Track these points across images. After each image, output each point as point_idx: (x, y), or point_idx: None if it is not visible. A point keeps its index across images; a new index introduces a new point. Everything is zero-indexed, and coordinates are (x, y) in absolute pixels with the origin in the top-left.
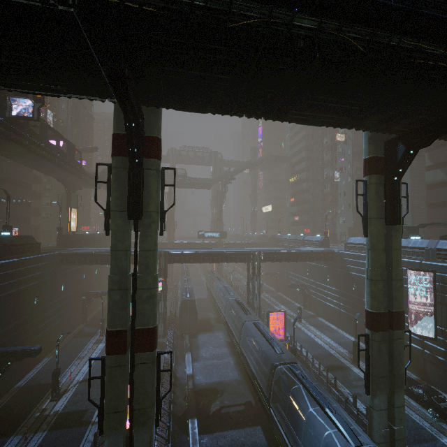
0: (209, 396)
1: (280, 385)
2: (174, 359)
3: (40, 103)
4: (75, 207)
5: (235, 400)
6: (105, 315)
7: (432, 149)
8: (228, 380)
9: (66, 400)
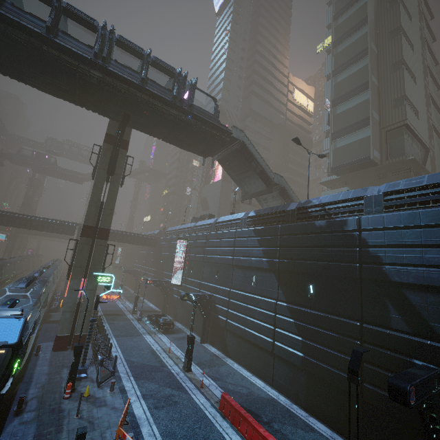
0: None
1: None
2: None
3: None
4: None
5: None
6: None
7: None
8: None
9: None
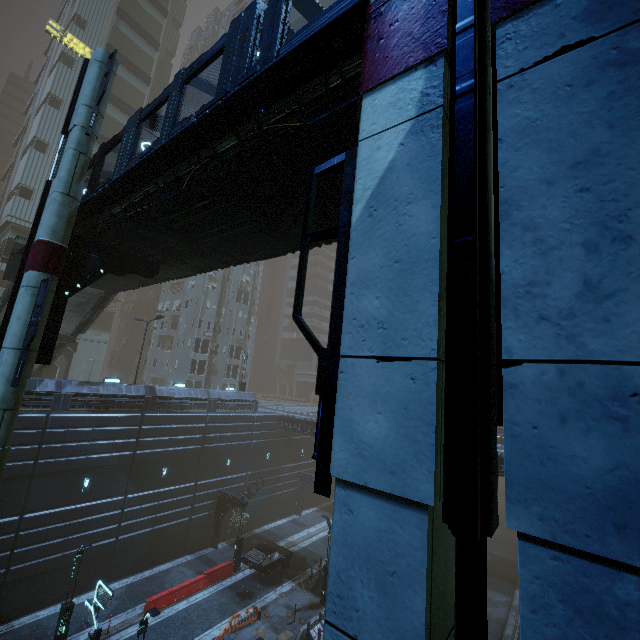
0: None
1: None
2: None
3: None
4: None
5: None
6: None
7: None
8: None
9: None
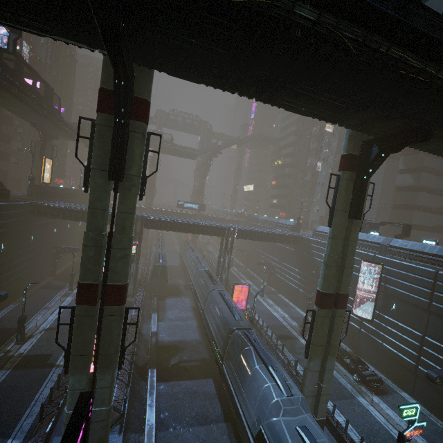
0: (170, 351)
1: (234, 346)
2: (141, 317)
3: (16, 33)
4: (50, 157)
5: (193, 357)
6: (75, 271)
7: (408, 154)
8: (189, 339)
9: (31, 344)
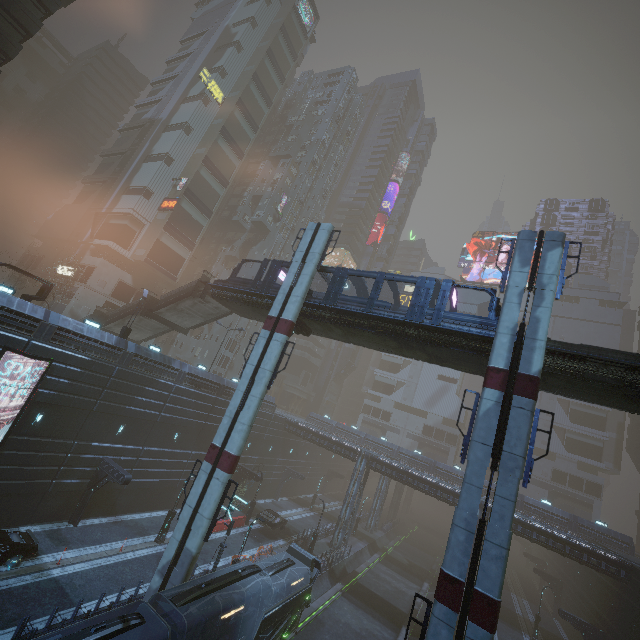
0: None
1: None
2: None
3: None
4: None
5: None
6: None
7: None
8: None
9: None
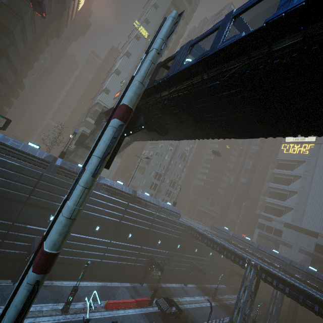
0: None
1: None
2: None
3: None
4: None
5: None
6: None
7: None
8: None
9: None
